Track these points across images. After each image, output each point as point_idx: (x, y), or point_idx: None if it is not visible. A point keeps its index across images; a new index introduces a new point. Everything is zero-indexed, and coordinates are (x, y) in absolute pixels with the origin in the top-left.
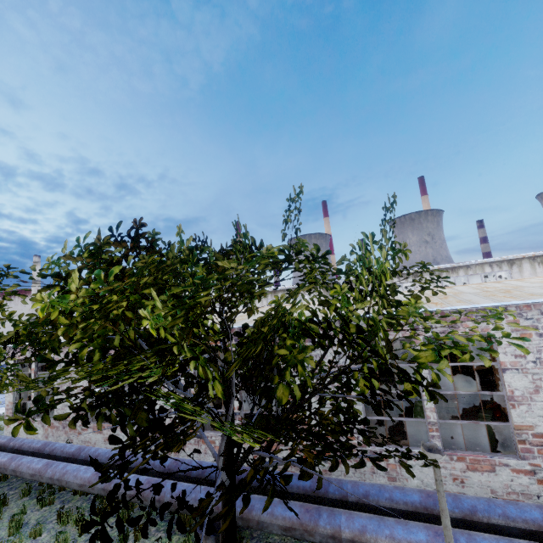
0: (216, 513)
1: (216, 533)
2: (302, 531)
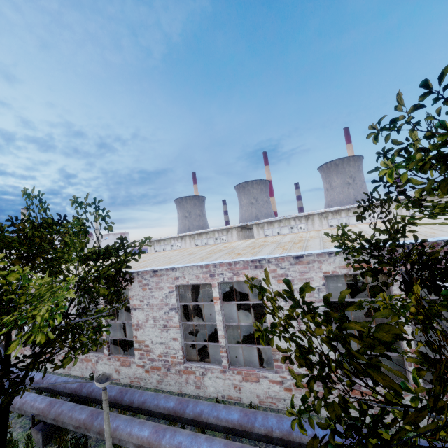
0: (42, 416)
1: (44, 429)
2: (84, 429)
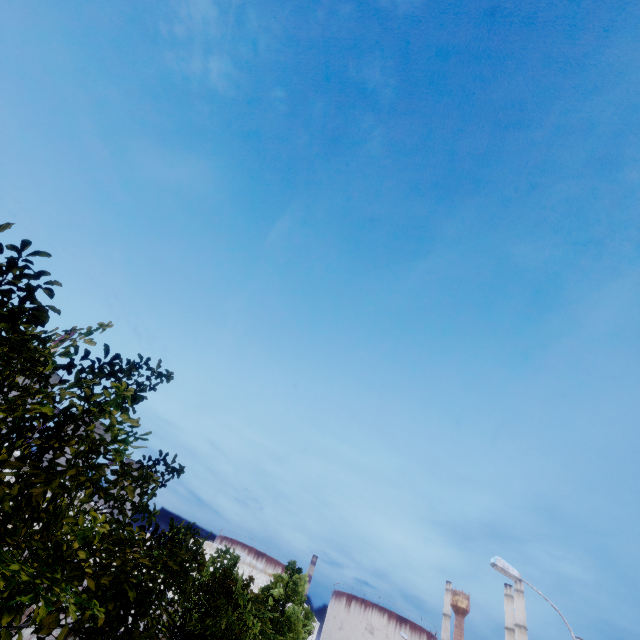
0: None
1: None
2: None
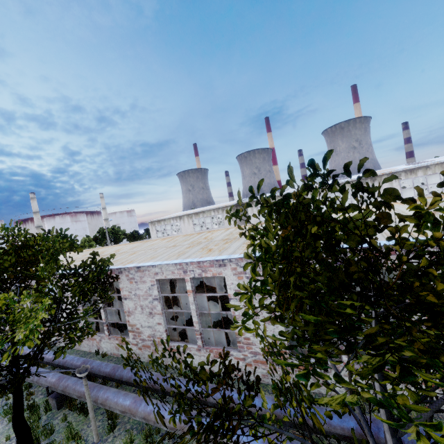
0: (54, 388)
1: (57, 397)
2: (84, 398)
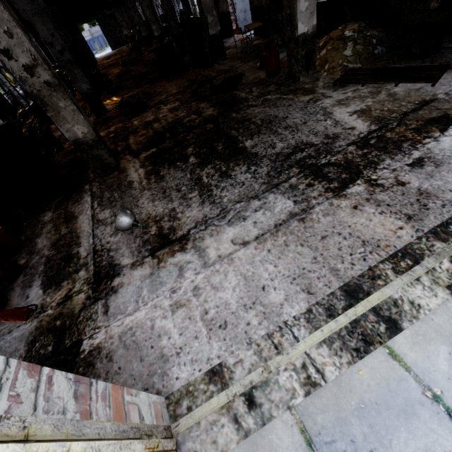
0: None
1: None
2: None
